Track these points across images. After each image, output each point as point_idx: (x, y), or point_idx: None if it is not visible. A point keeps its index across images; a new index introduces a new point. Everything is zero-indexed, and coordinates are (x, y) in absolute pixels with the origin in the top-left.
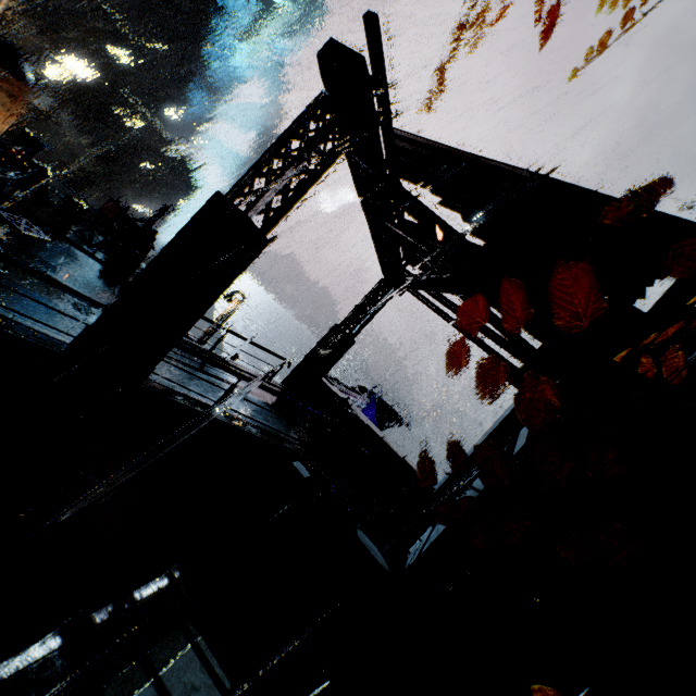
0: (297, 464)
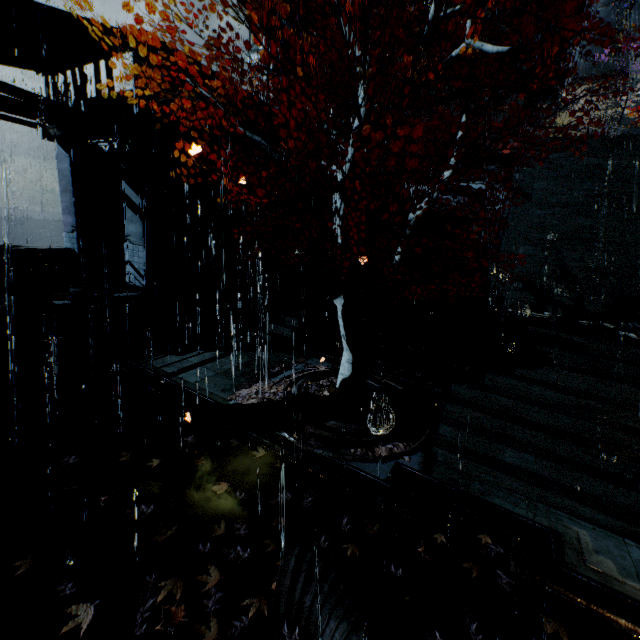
0: (58, 303)
